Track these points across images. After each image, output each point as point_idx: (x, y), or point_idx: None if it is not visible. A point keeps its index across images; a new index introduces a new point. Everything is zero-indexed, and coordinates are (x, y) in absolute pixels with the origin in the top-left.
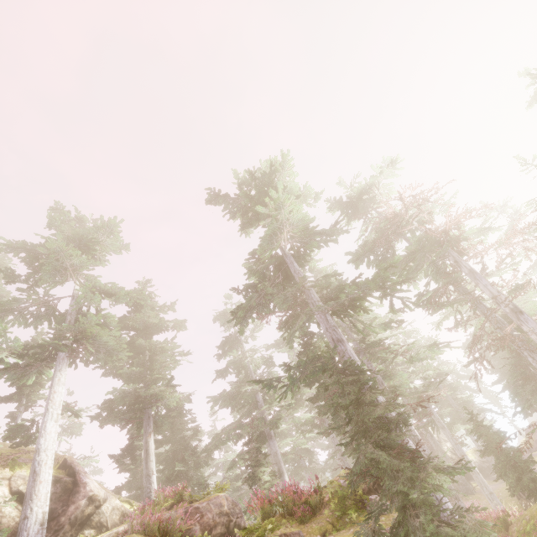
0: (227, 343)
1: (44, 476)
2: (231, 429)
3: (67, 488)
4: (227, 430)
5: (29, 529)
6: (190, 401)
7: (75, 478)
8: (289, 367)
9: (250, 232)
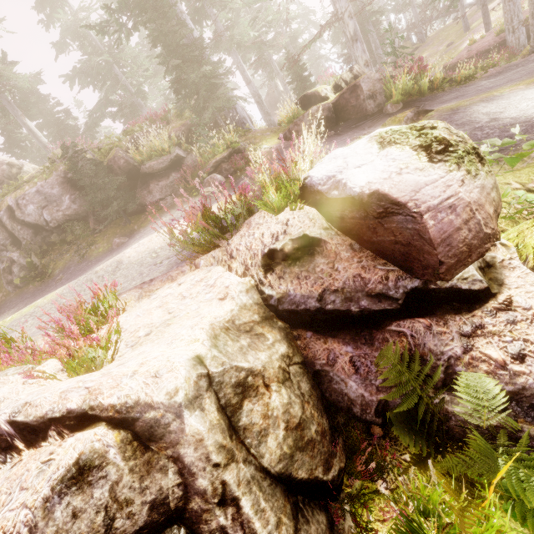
0: (45, 2)
1: None
2: (102, 106)
3: None
4: (98, 106)
5: None
6: (43, 82)
7: None
8: (112, 11)
9: None
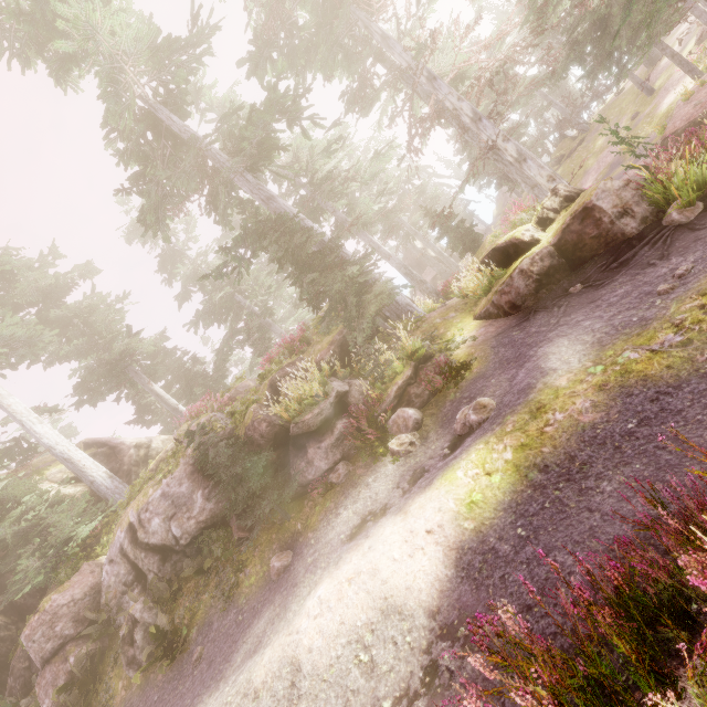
0: (167, 262)
1: (77, 457)
2: (228, 340)
3: (109, 454)
4: (225, 341)
5: (103, 484)
6: (168, 338)
7: (109, 446)
8: (228, 250)
9: (77, 81)
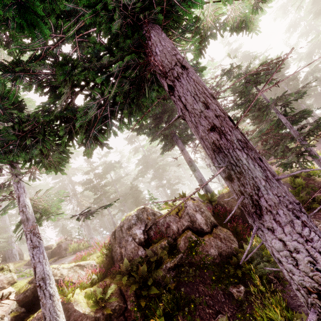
0: None
1: None
2: None
3: None
4: None
5: None
6: None
7: None
8: None
9: None
